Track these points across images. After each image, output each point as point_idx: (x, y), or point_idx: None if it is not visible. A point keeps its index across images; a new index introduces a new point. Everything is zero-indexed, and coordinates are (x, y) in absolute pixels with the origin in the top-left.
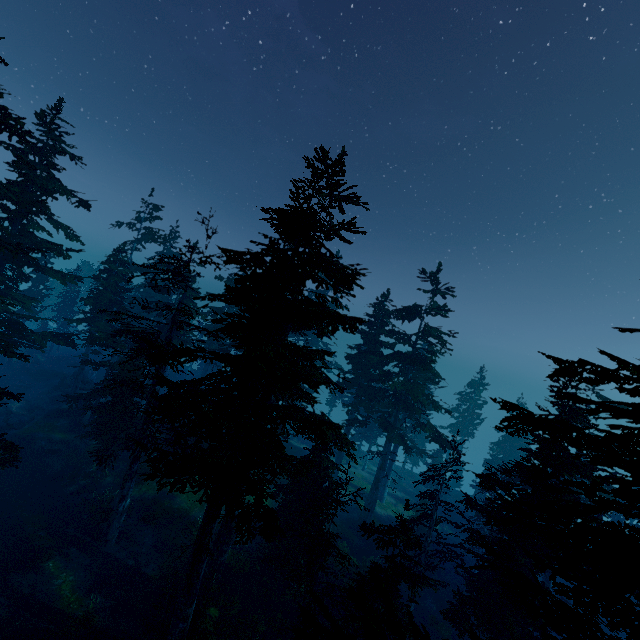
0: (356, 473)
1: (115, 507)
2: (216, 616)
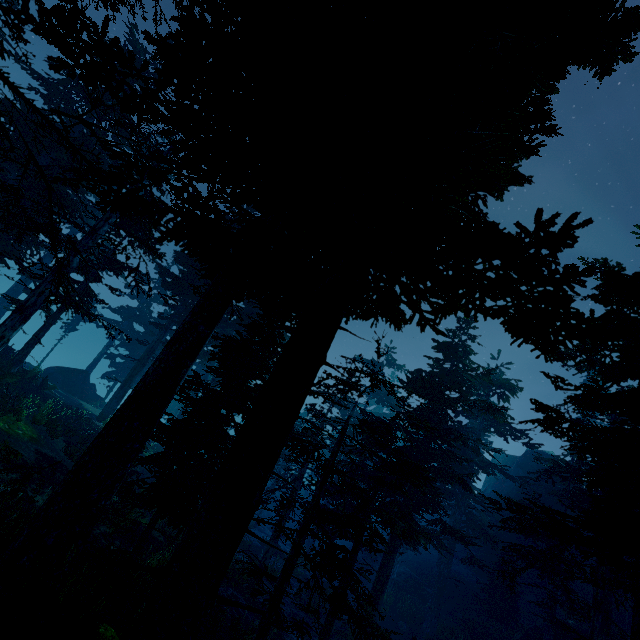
0: None
1: None
2: None
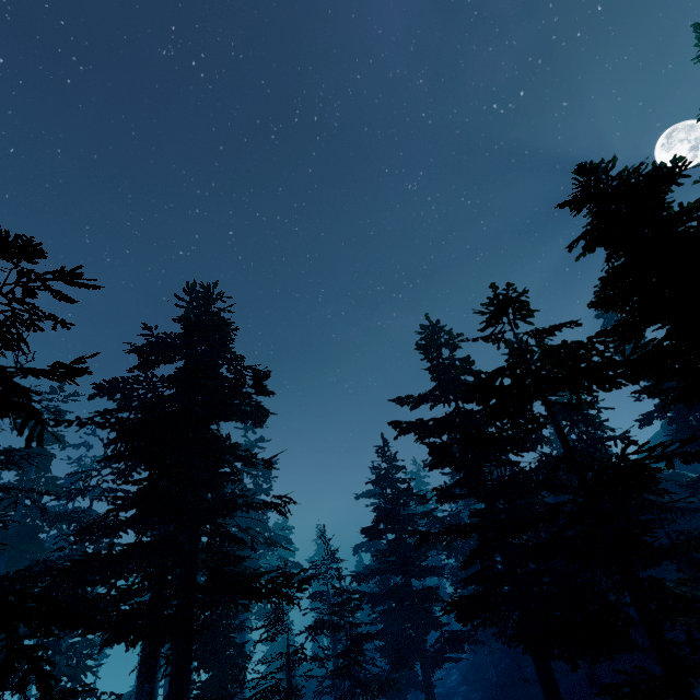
0: None
1: None
2: None
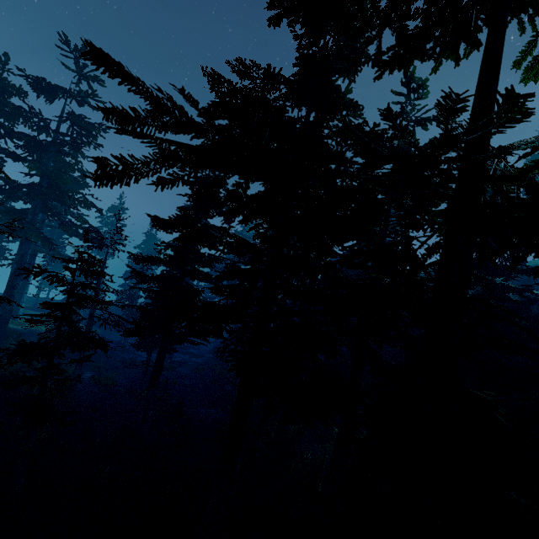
0: None
1: None
2: None
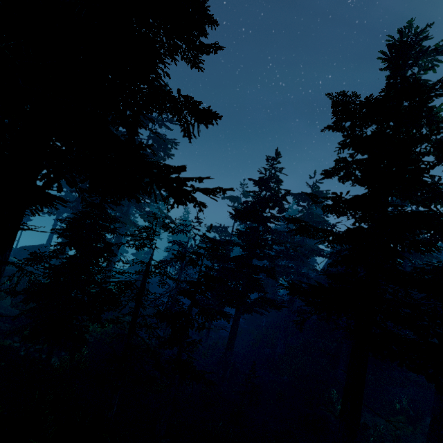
0: None
1: None
2: None
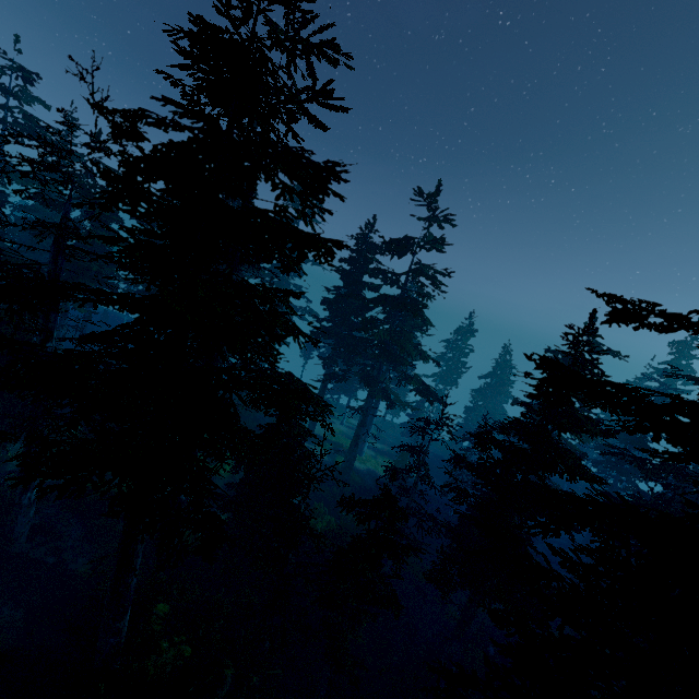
0: (334, 428)
1: (16, 500)
2: (166, 612)
